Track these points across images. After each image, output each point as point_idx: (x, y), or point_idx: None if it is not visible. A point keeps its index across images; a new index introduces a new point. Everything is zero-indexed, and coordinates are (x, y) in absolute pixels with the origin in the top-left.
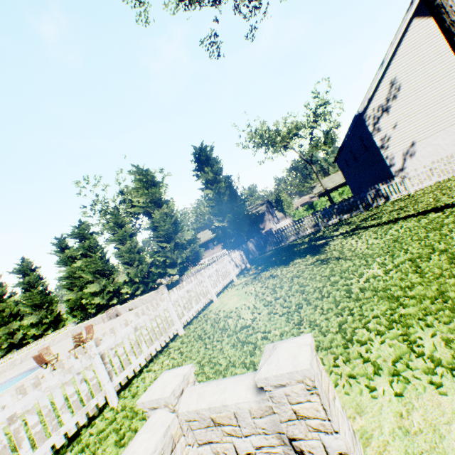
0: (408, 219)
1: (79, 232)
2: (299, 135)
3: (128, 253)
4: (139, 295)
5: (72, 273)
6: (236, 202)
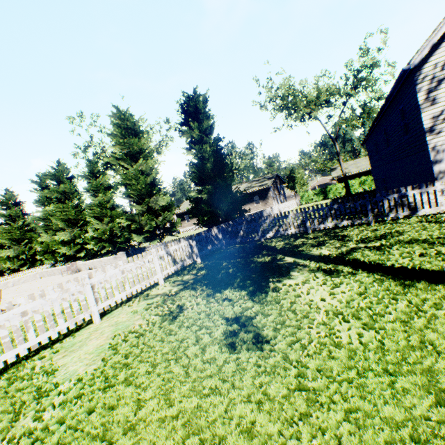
0: (441, 288)
1: (55, 174)
2: (331, 103)
3: (99, 207)
4: (113, 251)
5: (49, 215)
6: (223, 172)
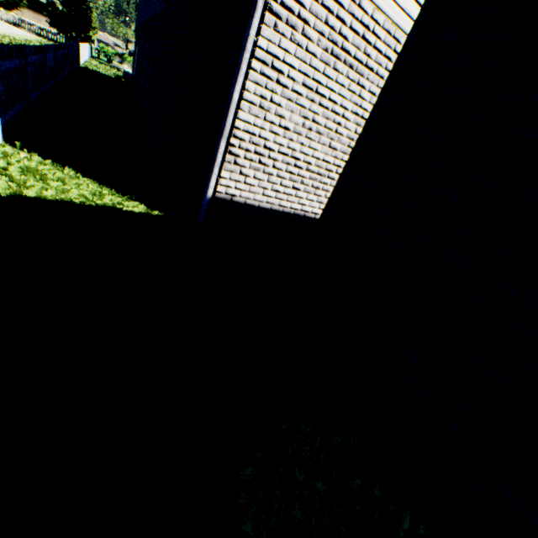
0: None
1: None
2: None
3: None
4: None
5: None
6: (82, 4)
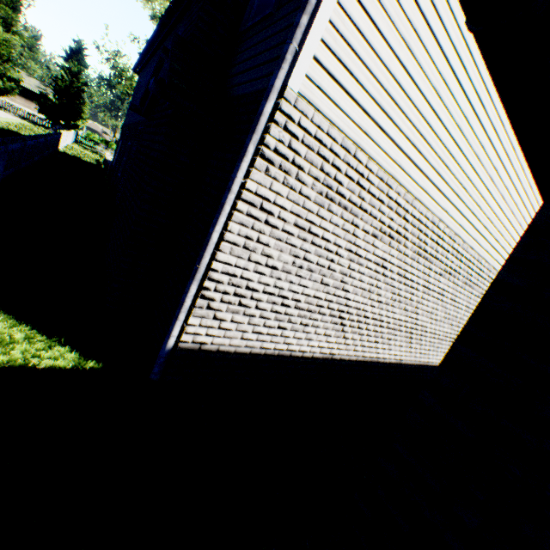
0: None
1: None
2: None
3: None
4: None
5: None
6: (76, 99)
